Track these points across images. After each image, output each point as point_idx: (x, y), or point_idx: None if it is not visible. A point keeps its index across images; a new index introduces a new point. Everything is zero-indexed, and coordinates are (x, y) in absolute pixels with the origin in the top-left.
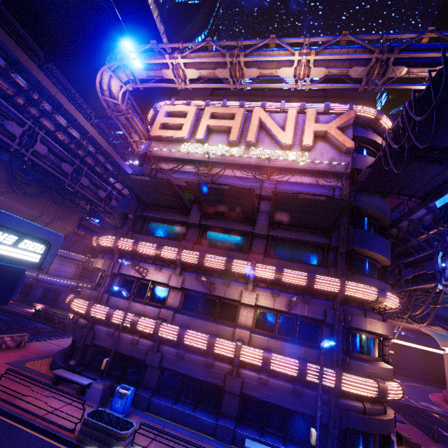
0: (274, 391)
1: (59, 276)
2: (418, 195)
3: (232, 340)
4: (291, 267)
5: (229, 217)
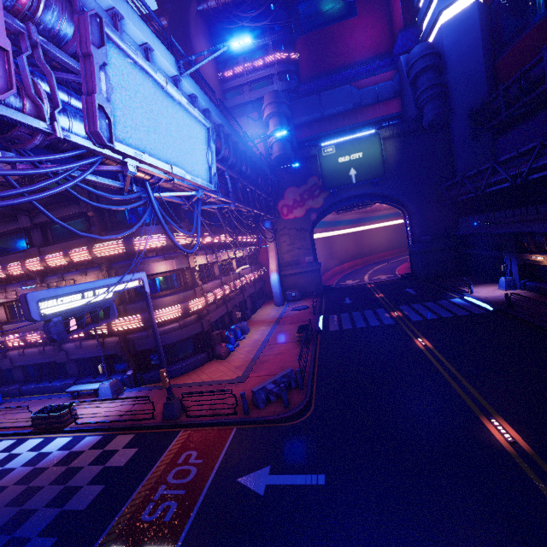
0: (88, 349)
1: None
2: None
3: None
4: (63, 248)
5: None
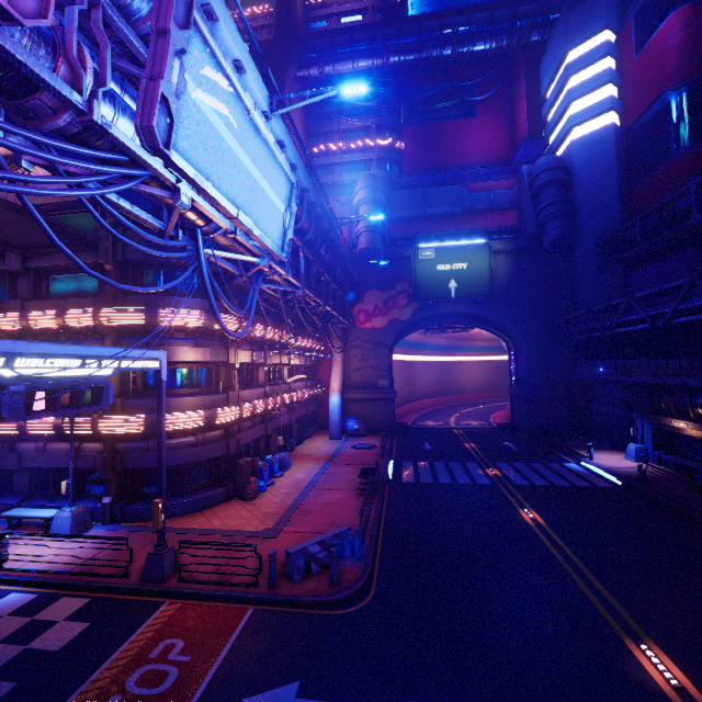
0: (54, 456)
1: None
2: None
3: None
4: (58, 307)
5: None
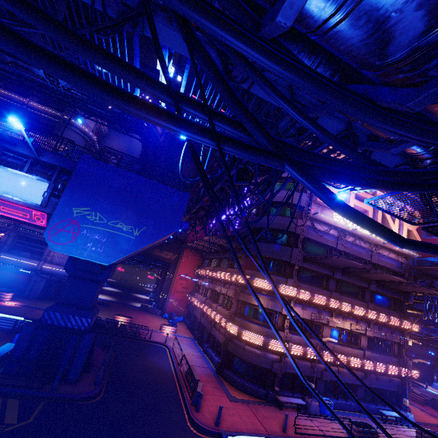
0: (382, 382)
1: None
2: (434, 276)
3: (363, 358)
4: (386, 312)
5: (358, 277)
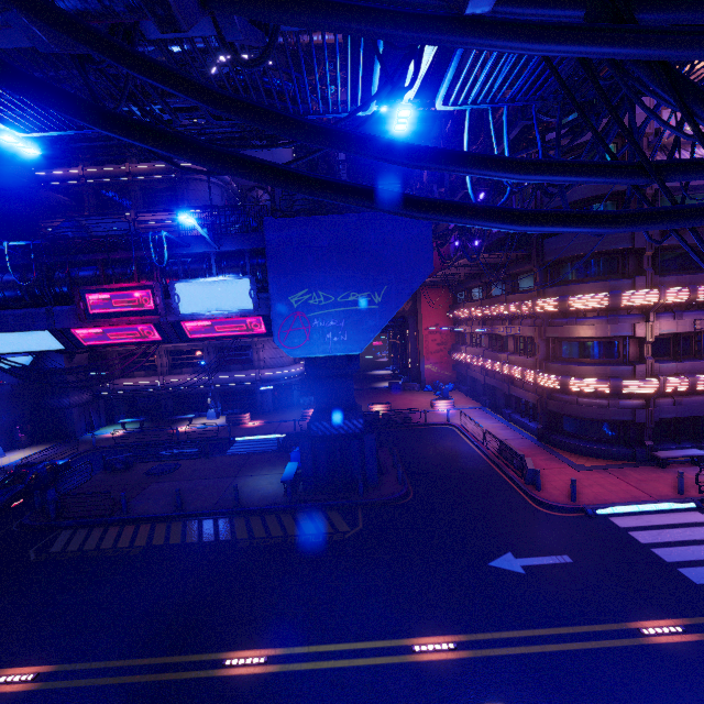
0: None
1: (283, 364)
2: None
3: None
4: None
5: None
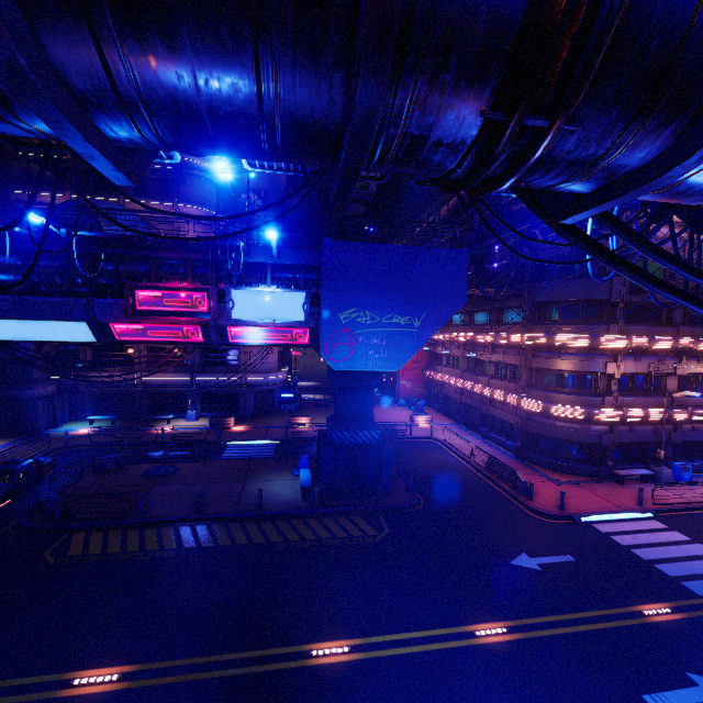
0: None
1: (268, 370)
2: None
3: None
4: None
5: None
